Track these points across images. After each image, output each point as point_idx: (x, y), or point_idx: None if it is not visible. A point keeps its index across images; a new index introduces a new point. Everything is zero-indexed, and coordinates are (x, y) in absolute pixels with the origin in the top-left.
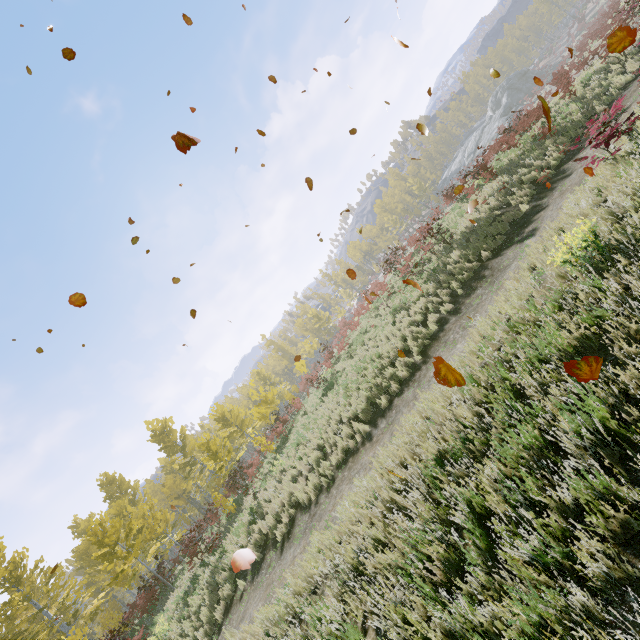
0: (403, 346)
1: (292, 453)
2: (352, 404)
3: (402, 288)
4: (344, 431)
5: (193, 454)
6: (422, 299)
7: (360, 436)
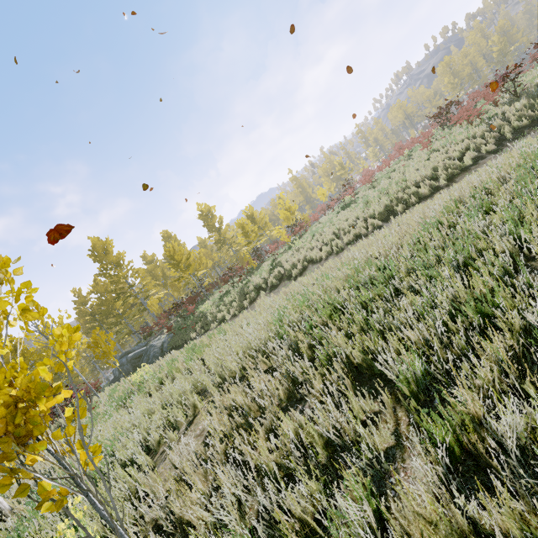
0: (432, 175)
1: (308, 239)
2: (371, 209)
3: (446, 135)
4: (358, 225)
5: (224, 236)
6: (466, 140)
7: (372, 228)
